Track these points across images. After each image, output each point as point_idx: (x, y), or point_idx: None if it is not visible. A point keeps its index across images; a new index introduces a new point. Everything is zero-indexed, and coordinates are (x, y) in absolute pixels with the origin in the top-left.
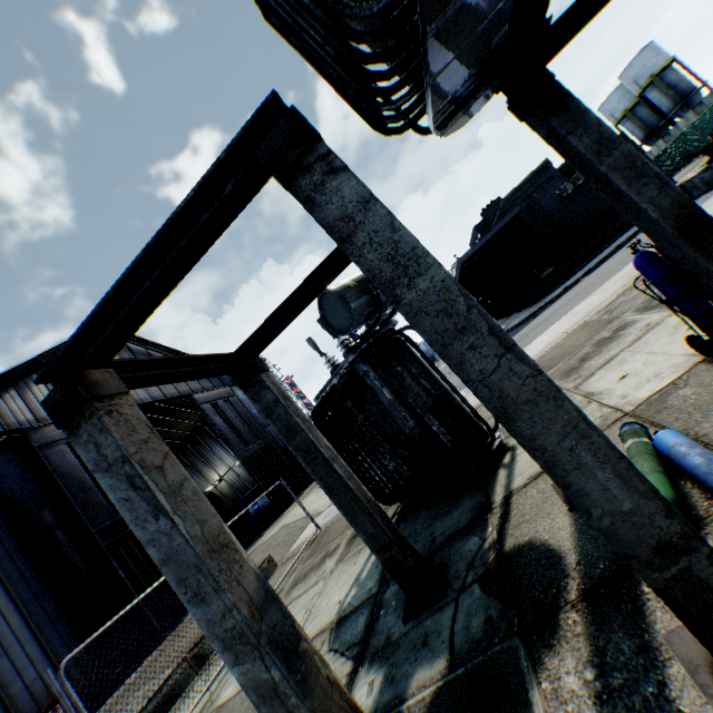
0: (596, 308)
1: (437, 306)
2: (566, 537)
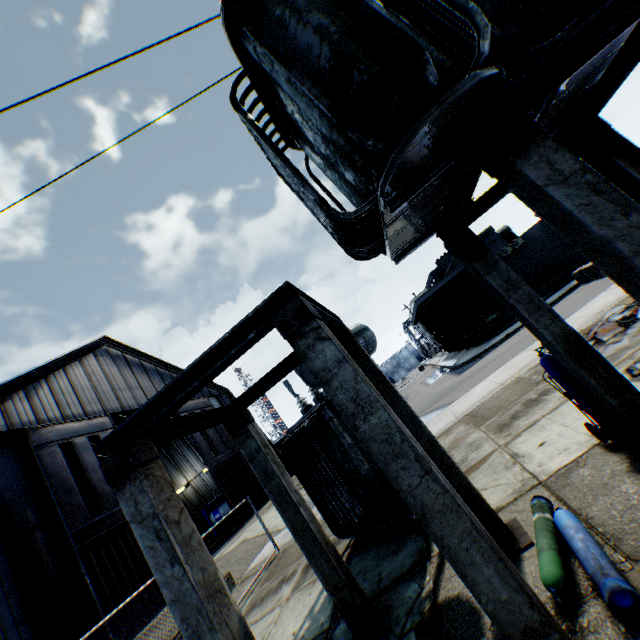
0: (528, 365)
1: (382, 436)
2: None
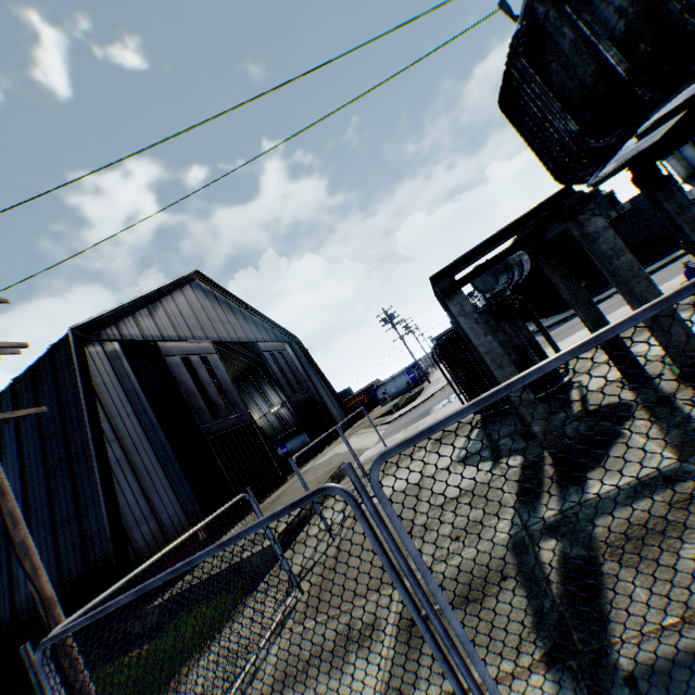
0: None
1: (626, 267)
2: (629, 397)
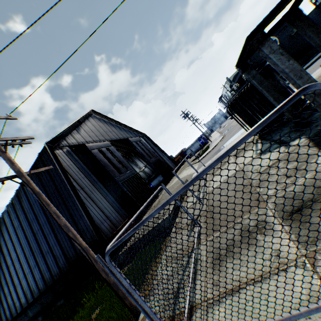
0: None
1: None
2: None
